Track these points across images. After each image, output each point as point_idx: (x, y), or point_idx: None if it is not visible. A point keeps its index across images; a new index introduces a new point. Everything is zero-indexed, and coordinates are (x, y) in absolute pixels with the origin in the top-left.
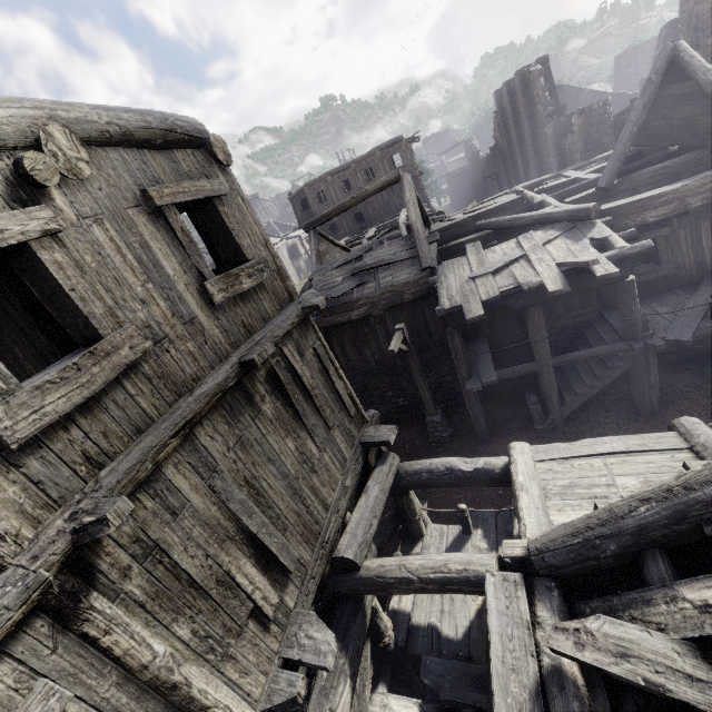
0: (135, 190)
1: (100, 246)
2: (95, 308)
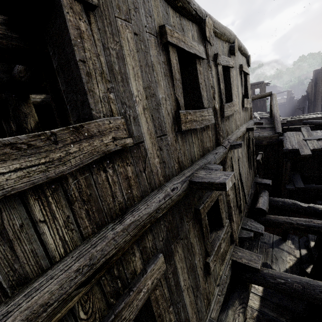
0: (238, 64)
1: (233, 76)
2: (233, 92)
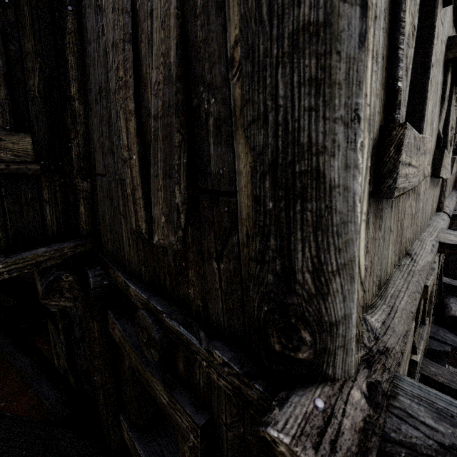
0: None
1: None
2: None
